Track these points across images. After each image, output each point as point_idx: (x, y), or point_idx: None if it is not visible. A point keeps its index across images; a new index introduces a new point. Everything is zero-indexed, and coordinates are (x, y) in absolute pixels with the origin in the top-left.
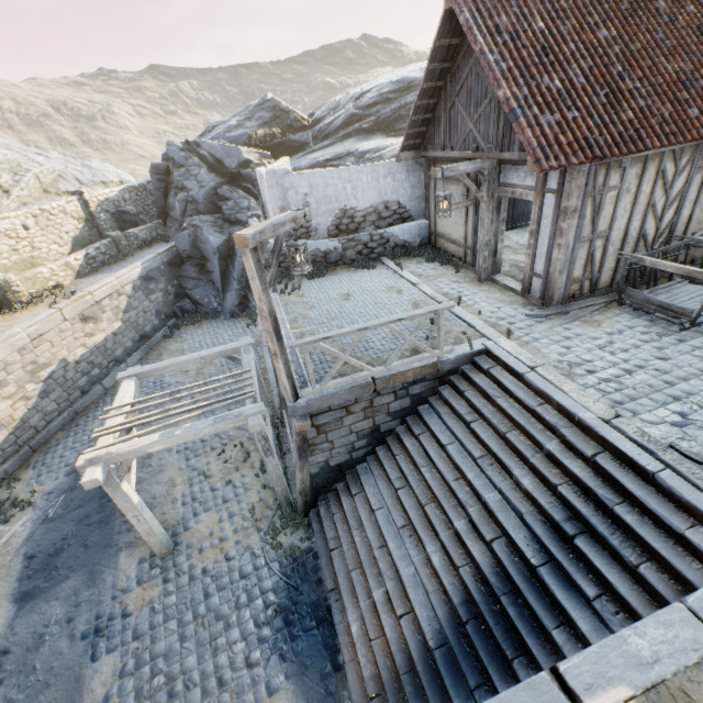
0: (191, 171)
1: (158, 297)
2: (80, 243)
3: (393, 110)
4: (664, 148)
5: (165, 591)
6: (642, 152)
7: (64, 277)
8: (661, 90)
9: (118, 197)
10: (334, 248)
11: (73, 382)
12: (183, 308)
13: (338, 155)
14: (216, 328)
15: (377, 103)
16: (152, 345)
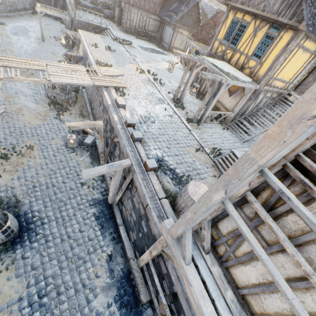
0: None
1: None
2: None
3: None
4: (141, 9)
5: (44, 44)
6: (137, 7)
7: None
8: (144, 0)
9: None
10: (90, 7)
11: (7, 6)
12: None
13: None
14: (50, 20)
15: None
16: (27, 13)
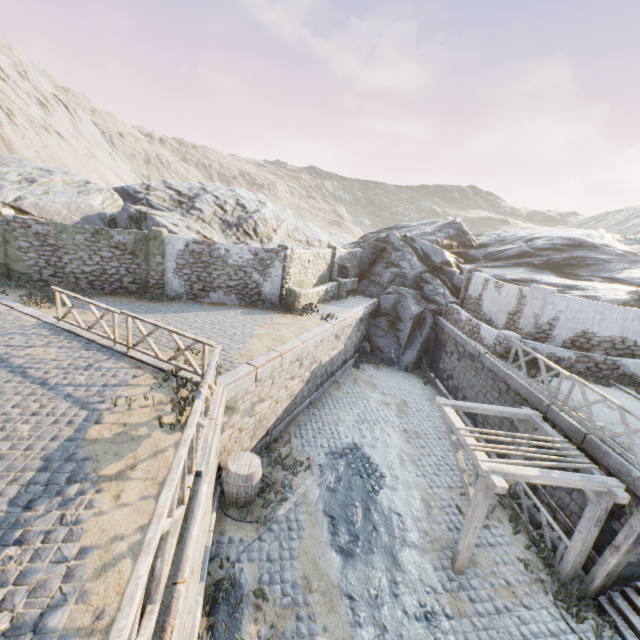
0: (405, 256)
1: (359, 334)
2: (320, 279)
3: (564, 258)
4: None
5: (475, 609)
6: None
7: (314, 300)
8: None
9: (344, 255)
10: (567, 357)
11: (316, 379)
12: (365, 348)
13: (524, 279)
14: (395, 375)
15: (548, 249)
16: (346, 369)
